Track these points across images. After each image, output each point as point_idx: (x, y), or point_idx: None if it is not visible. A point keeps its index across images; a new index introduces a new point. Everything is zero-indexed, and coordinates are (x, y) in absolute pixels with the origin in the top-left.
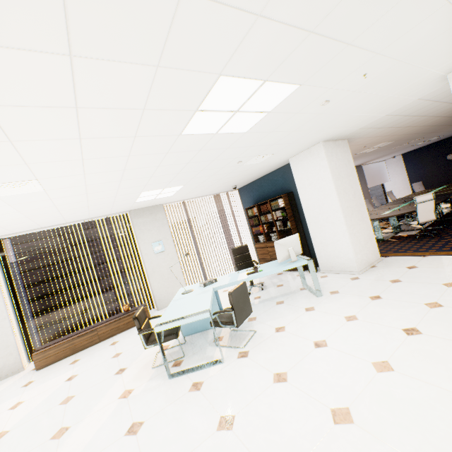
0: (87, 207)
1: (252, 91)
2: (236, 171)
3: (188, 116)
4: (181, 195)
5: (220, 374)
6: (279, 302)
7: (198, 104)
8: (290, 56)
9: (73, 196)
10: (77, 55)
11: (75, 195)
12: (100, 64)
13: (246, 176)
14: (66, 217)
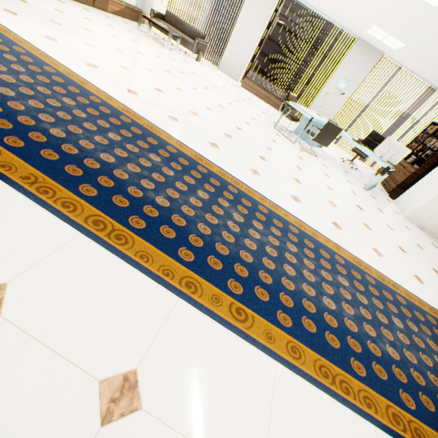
0: (337, 9)
1: None
2: None
3: None
4: (402, 57)
5: (287, 142)
6: (345, 172)
7: None
8: None
9: None
10: None
11: None
12: None
13: None
14: (323, 7)
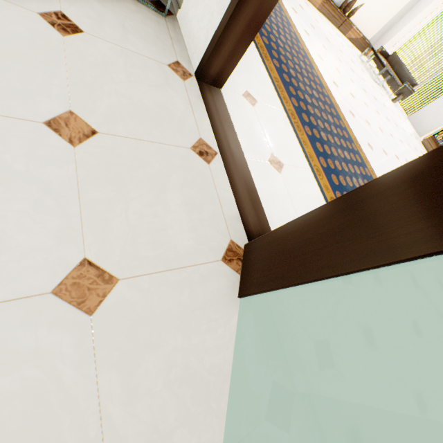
0: None
1: None
2: None
3: None
4: None
5: None
6: None
7: None
8: None
9: None
10: None
11: None
12: None
13: None
14: None
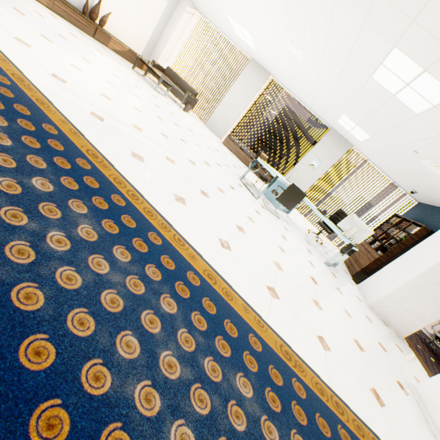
0: (313, 96)
1: (416, 73)
2: (415, 165)
3: (376, 64)
4: (368, 149)
5: (249, 195)
6: (308, 242)
7: (382, 59)
8: (439, 61)
9: (311, 79)
10: (337, 0)
11: (312, 79)
12: (343, 8)
13: (426, 186)
14: (302, 95)
